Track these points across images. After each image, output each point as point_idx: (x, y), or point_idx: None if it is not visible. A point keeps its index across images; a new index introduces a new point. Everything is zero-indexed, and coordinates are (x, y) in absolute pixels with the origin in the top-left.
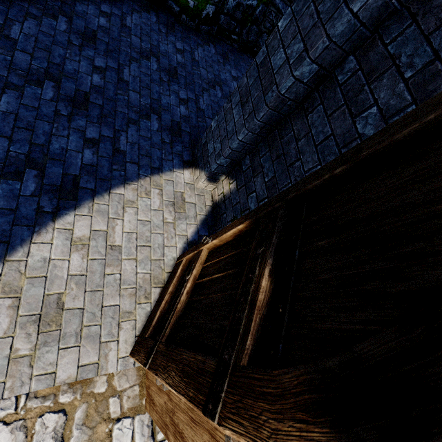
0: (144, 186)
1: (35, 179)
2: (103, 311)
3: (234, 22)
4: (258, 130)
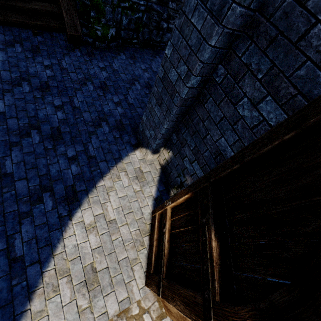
0: (114, 173)
1: (50, 198)
2: (119, 264)
3: (131, 32)
4: (175, 119)
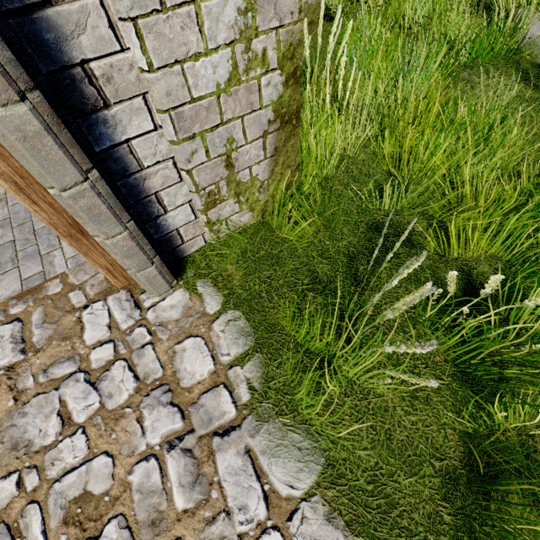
0: None
1: None
2: (36, 233)
3: None
4: None
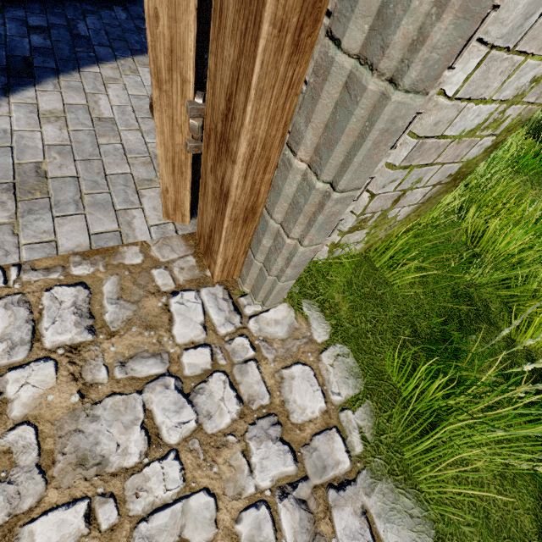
0: (127, 65)
1: None
2: (108, 179)
3: None
4: None
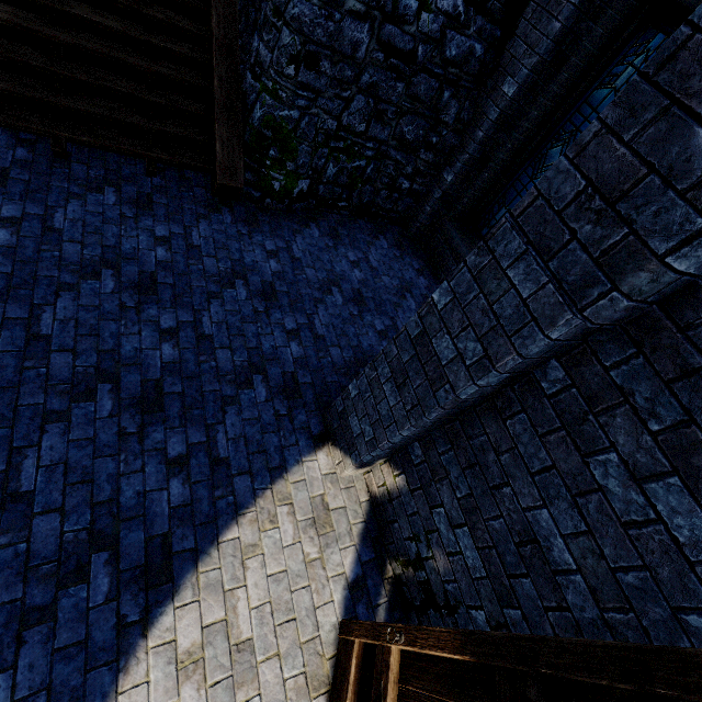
0: (266, 508)
1: (107, 569)
2: None
3: (338, 188)
4: (430, 423)
